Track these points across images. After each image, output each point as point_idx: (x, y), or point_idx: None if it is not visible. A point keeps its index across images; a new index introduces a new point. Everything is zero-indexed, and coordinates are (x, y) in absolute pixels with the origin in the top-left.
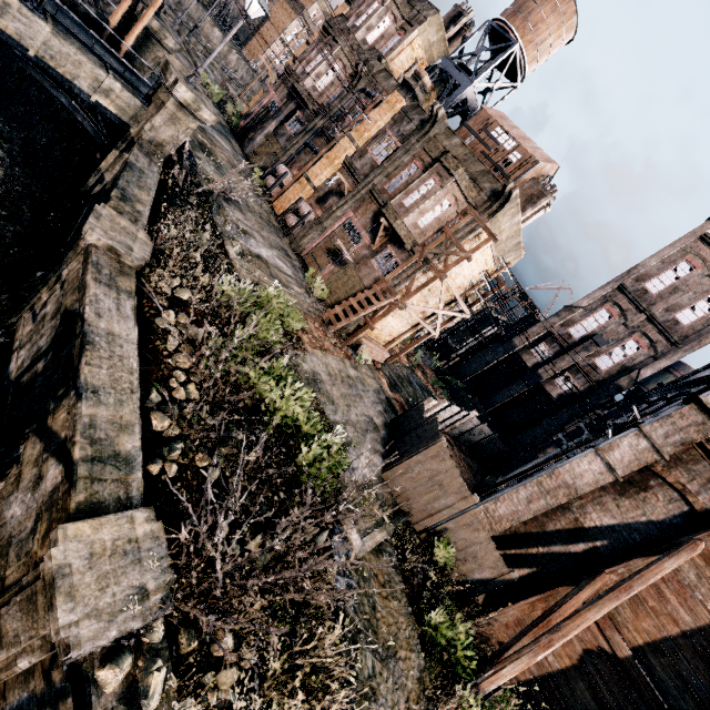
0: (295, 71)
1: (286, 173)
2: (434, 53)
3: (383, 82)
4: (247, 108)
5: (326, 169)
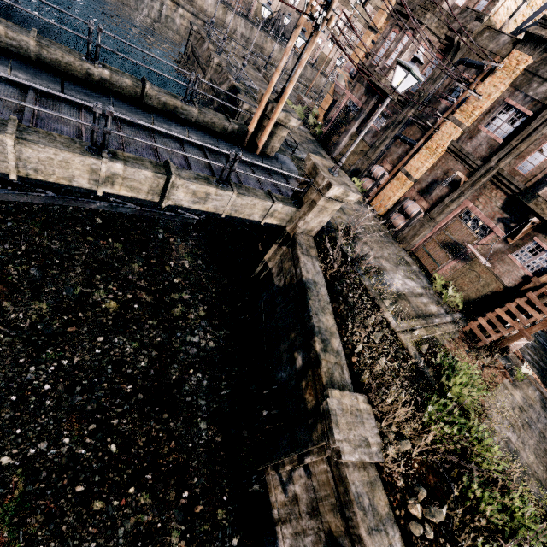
0: (374, 69)
1: (384, 175)
2: None
3: (488, 44)
4: (320, 109)
5: (428, 160)
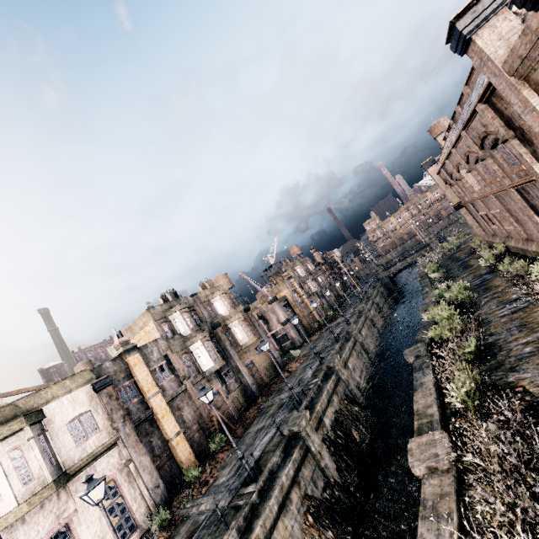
0: None
1: None
2: None
3: None
4: None
5: None
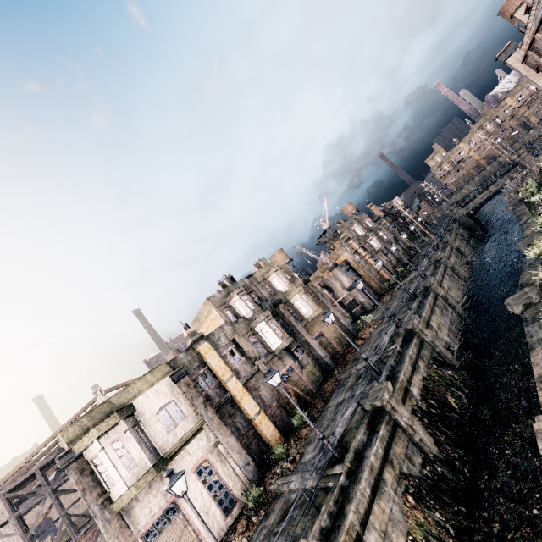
0: None
1: None
2: None
3: None
4: None
5: None
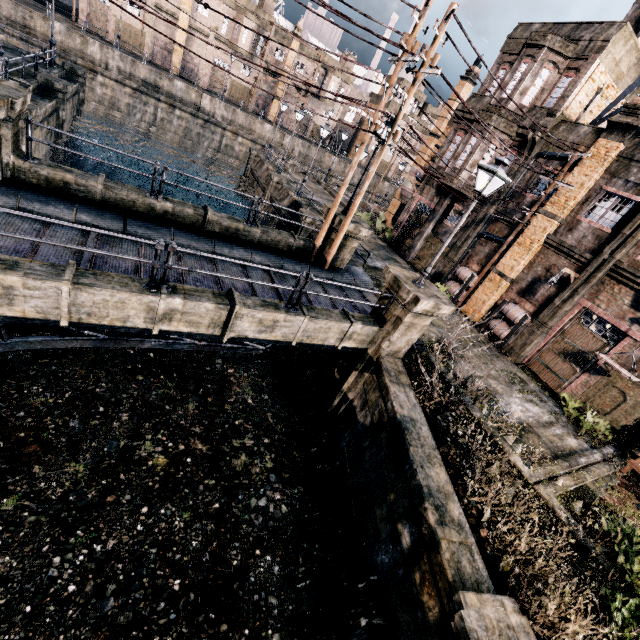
0: (443, 171)
1: (472, 277)
2: (621, 68)
3: (568, 136)
4: (387, 213)
5: (523, 257)
